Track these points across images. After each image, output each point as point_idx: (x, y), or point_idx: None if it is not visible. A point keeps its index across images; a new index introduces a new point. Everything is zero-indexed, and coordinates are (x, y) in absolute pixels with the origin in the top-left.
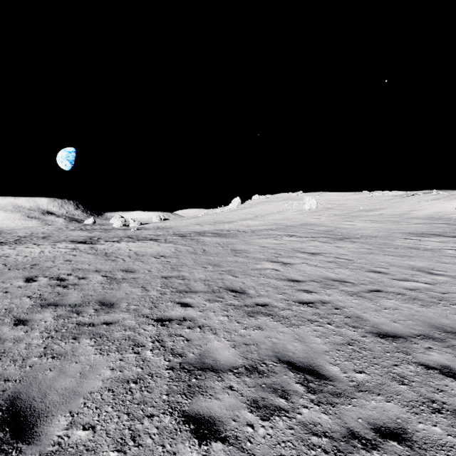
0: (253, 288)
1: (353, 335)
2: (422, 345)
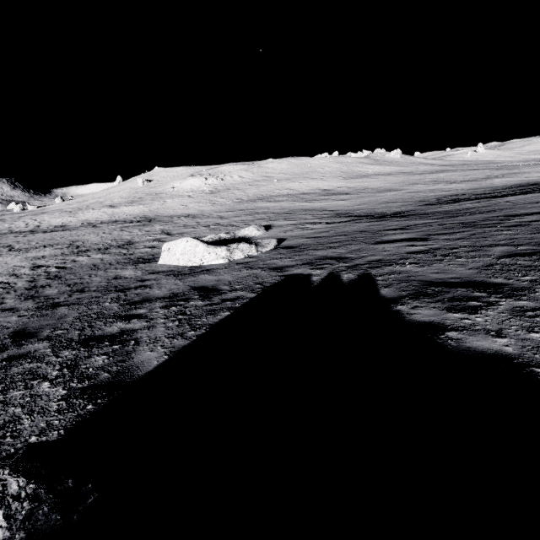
0: None
1: None
2: None
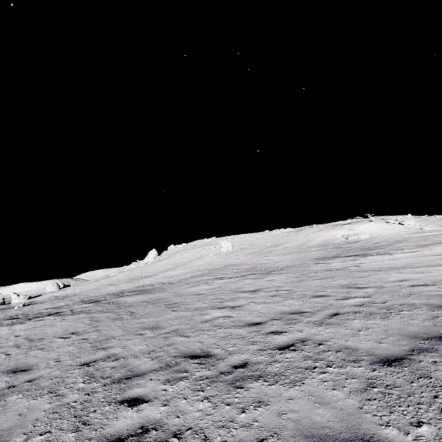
0: (216, 345)
1: (363, 372)
2: (426, 361)
